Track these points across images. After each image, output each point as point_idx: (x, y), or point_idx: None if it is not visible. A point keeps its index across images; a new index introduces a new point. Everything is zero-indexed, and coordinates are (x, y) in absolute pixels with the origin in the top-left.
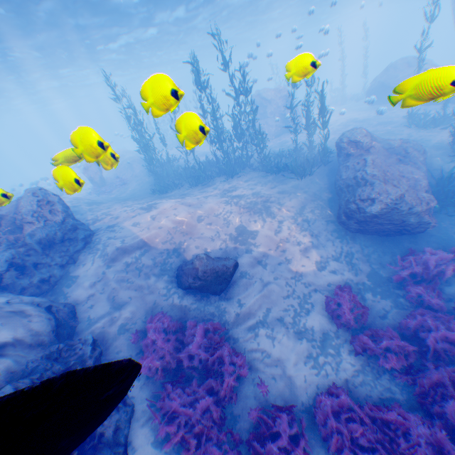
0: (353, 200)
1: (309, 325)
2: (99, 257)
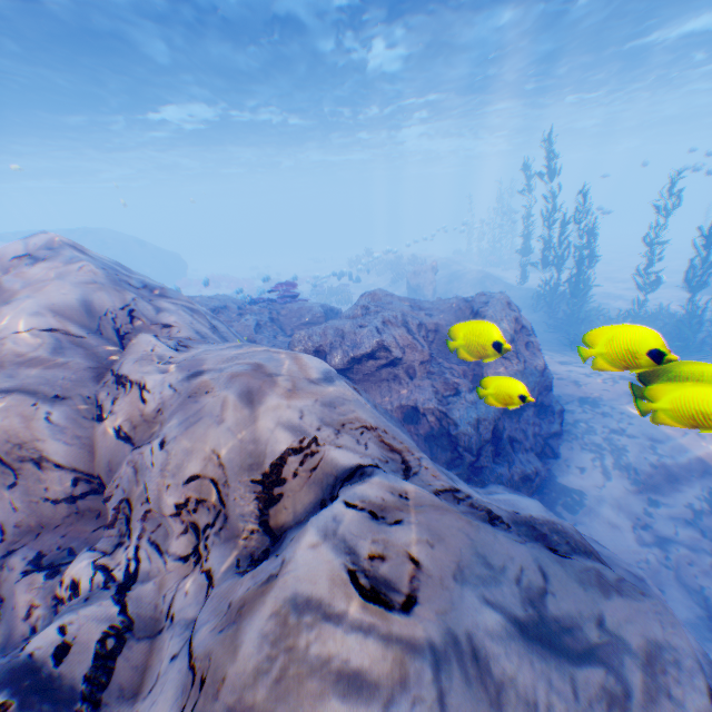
0: None
1: None
2: (613, 465)
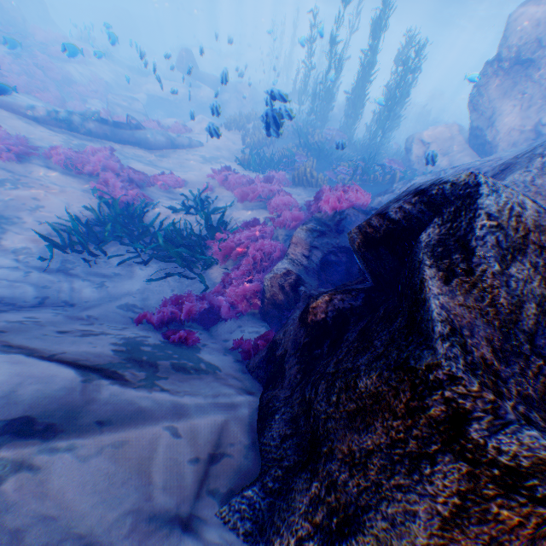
0: None
1: None
2: None
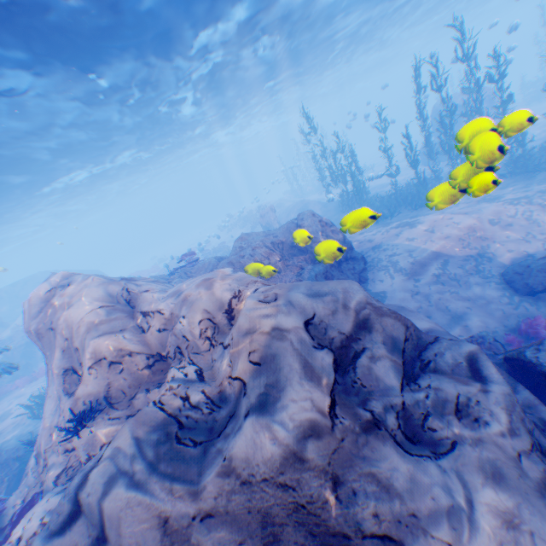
0: None
1: None
2: (394, 272)
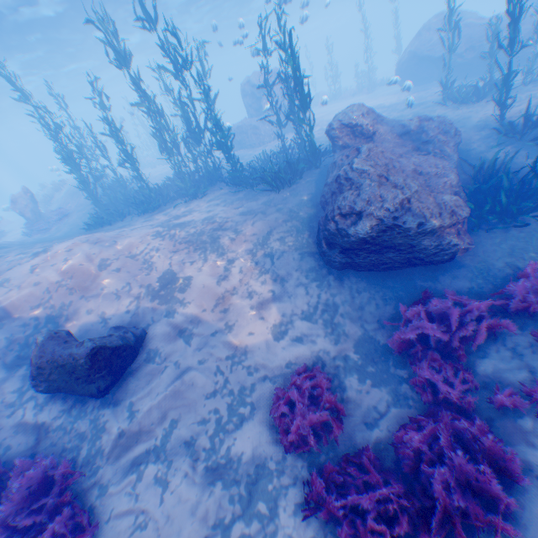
0: (332, 216)
1: (237, 452)
2: None
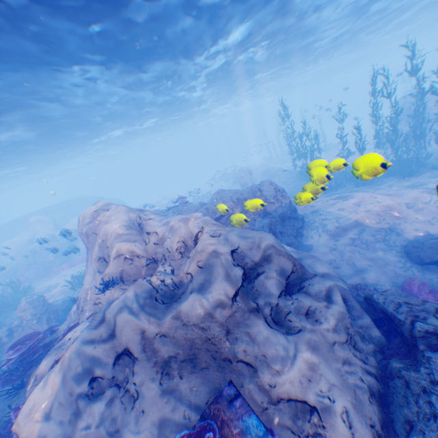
0: None
1: None
2: (322, 231)
